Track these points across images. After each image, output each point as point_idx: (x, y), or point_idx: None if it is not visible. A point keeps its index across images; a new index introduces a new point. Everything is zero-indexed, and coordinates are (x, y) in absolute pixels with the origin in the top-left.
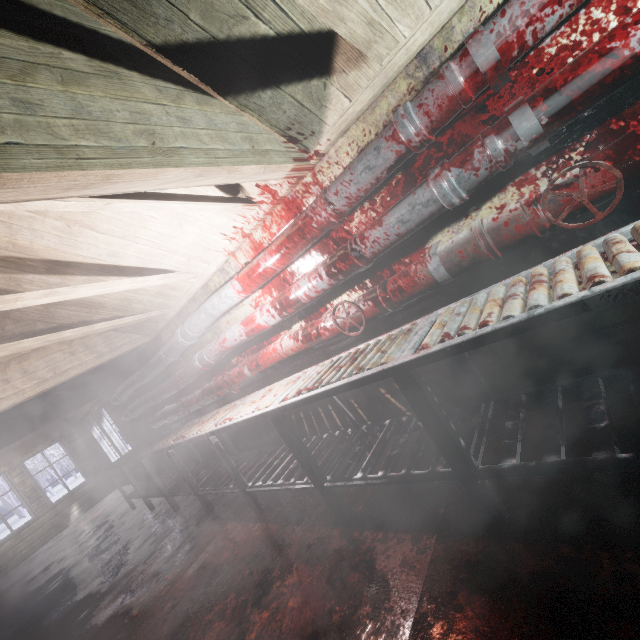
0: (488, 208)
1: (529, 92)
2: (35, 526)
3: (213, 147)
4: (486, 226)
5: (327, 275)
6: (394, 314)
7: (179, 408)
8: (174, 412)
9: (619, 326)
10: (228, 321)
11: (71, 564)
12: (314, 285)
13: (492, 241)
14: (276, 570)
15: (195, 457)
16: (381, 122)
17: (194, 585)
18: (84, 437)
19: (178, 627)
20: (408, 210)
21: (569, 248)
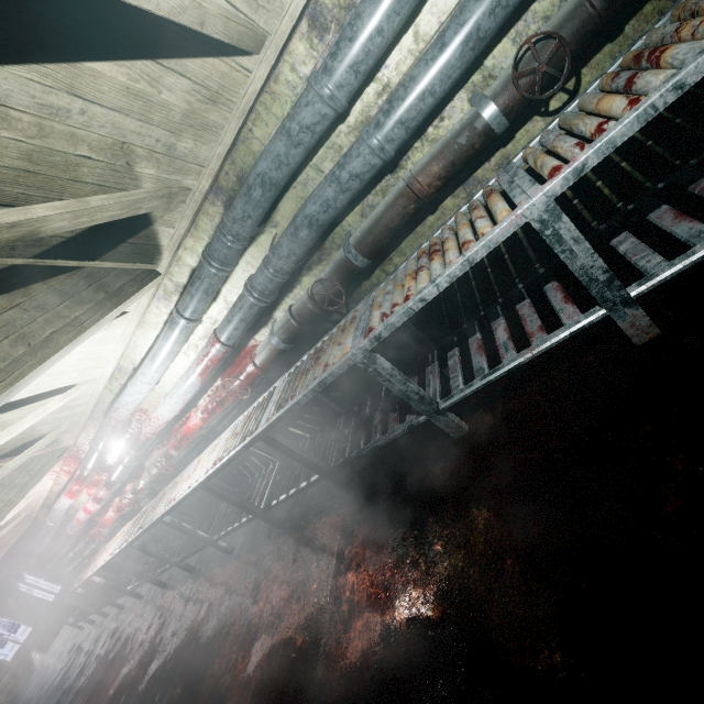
0: (155, 455)
1: (137, 428)
2: (1, 686)
3: (9, 498)
4: (150, 471)
5: (108, 489)
6: (154, 488)
7: (77, 556)
8: (76, 558)
9: (221, 481)
10: (78, 503)
11: (46, 689)
12: (105, 493)
13: (154, 476)
14: (140, 625)
15: (108, 576)
16: (93, 433)
17: (112, 652)
18: (13, 595)
19: (104, 673)
20: (120, 470)
21: (188, 464)
